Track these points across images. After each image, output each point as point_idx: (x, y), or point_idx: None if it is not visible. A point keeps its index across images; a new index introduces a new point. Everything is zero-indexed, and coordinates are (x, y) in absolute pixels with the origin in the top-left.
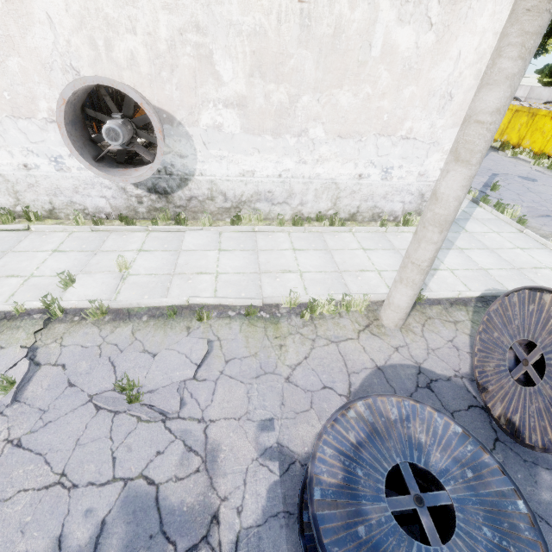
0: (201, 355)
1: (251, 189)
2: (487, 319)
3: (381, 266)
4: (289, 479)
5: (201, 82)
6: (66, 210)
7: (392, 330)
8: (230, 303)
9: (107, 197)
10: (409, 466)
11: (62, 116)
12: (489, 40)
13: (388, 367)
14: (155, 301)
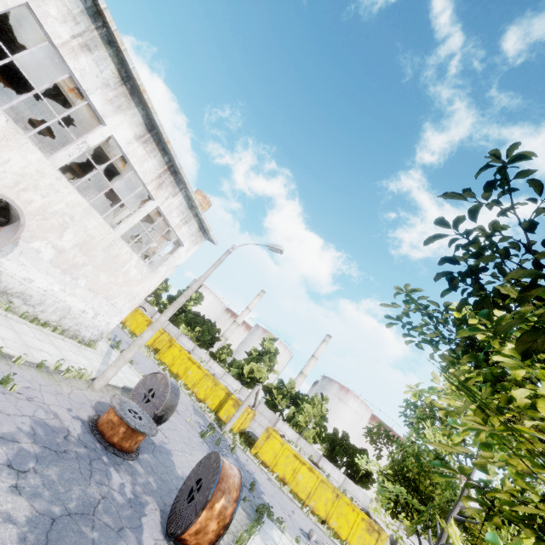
0: (30, 378)
1: (21, 288)
2: (137, 386)
3: (85, 364)
4: (85, 425)
5: (52, 232)
6: None
7: (98, 390)
8: (25, 357)
9: None
10: (130, 411)
11: None
12: (153, 288)
13: (101, 402)
14: None
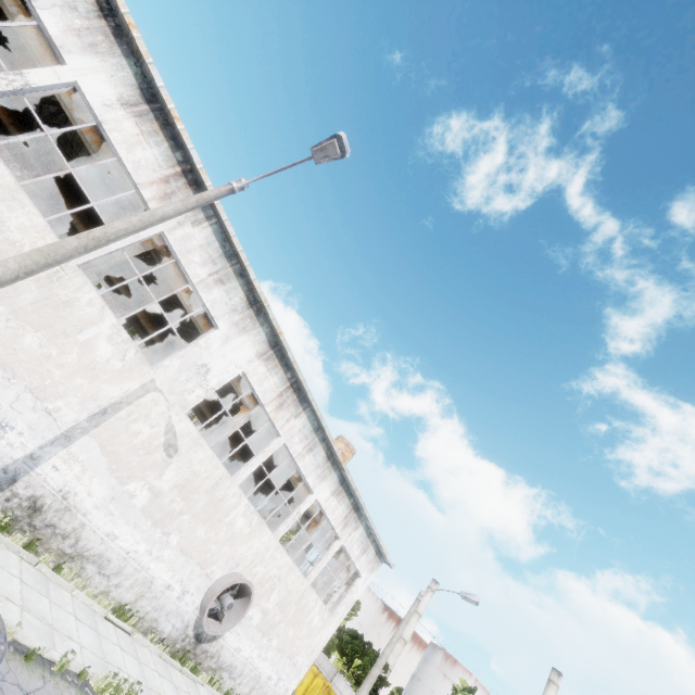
0: None
1: (231, 660)
2: None
3: None
4: None
5: (264, 596)
6: (146, 623)
7: None
8: None
9: (174, 627)
10: None
11: (226, 587)
12: (331, 634)
13: None
14: None
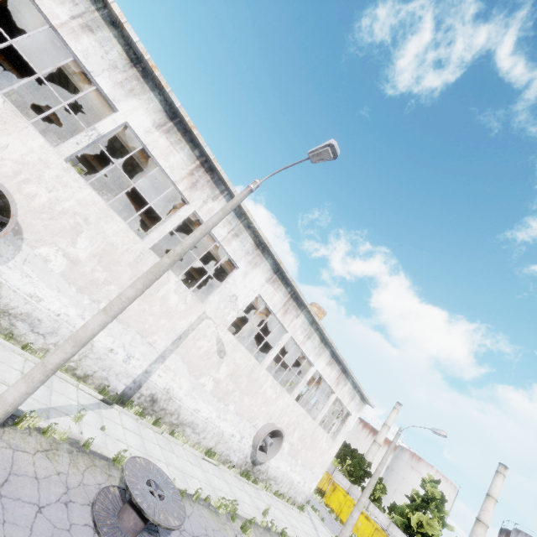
0: None
1: (275, 474)
2: None
3: (312, 534)
4: None
5: (290, 434)
6: (223, 457)
7: None
8: None
9: (239, 458)
10: None
11: (267, 433)
12: (334, 453)
13: None
14: (289, 533)
